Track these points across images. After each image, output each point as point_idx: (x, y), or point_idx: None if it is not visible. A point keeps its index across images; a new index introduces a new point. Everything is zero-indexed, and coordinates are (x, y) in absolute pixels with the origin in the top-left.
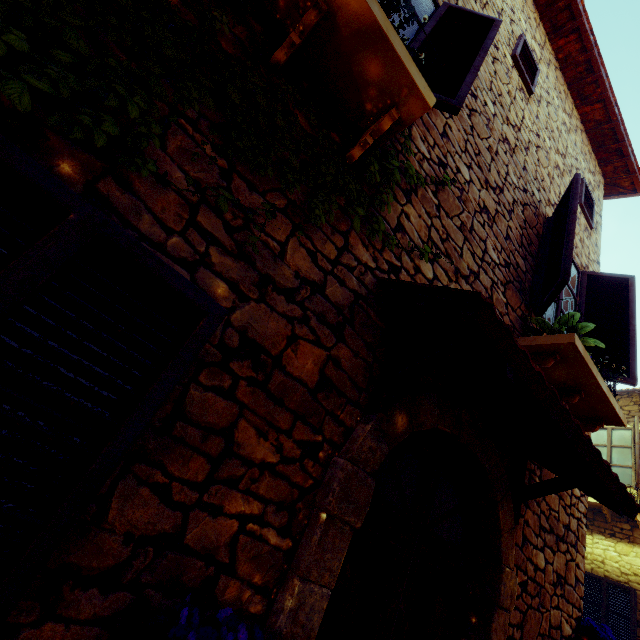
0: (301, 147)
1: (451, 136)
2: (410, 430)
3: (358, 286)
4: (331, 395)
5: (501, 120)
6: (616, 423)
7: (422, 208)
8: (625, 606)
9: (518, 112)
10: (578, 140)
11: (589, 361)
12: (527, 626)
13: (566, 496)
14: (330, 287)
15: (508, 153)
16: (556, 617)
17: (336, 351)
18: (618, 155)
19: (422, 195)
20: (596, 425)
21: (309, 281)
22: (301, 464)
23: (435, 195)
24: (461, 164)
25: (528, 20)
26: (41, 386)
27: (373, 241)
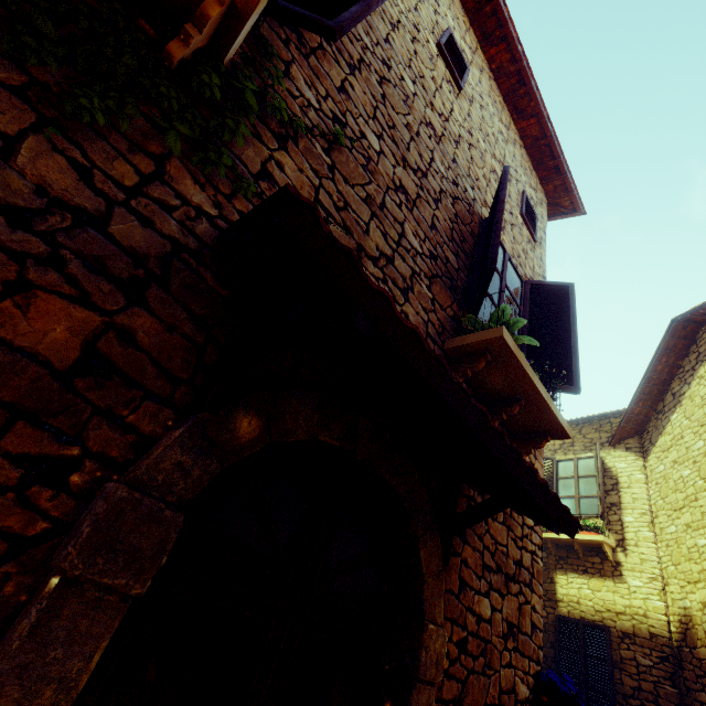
0: (60, 8)
1: (353, 95)
2: (265, 440)
3: (181, 234)
4: (109, 384)
5: (424, 103)
6: (562, 435)
7: (305, 162)
8: (601, 647)
9: (446, 102)
10: (517, 153)
11: (523, 360)
12: (468, 698)
13: (516, 526)
14: (120, 224)
15: (433, 139)
16: (508, 678)
17: (126, 318)
18: (556, 173)
19: (306, 147)
20: (542, 440)
21: (71, 206)
22: (21, 495)
23: (327, 153)
24: (368, 130)
25: (456, 20)
26: None
27: (215, 181)
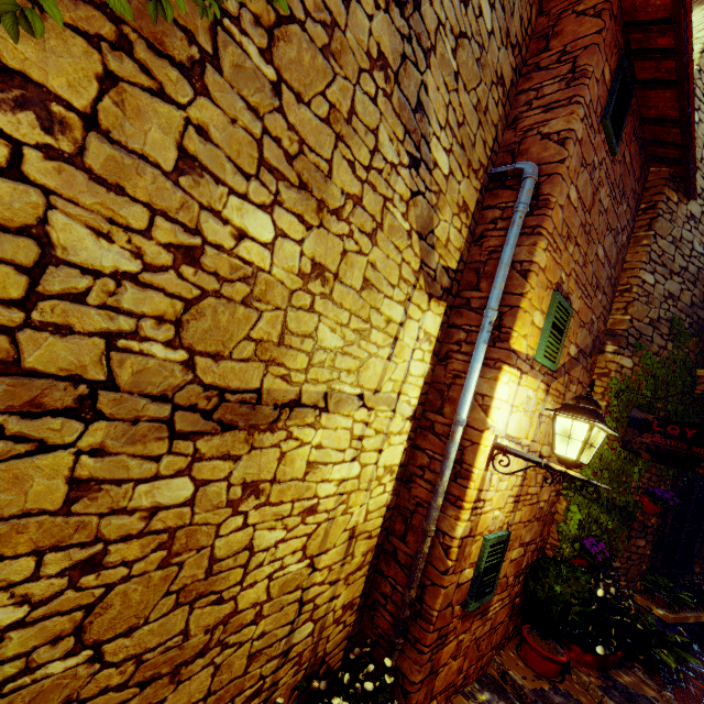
0: None
1: None
2: None
3: None
4: None
5: None
6: None
7: None
8: None
9: None
10: None
11: None
12: None
13: None
14: None
15: None
16: None
17: None
18: None
19: None
20: None
21: None
22: None
23: None
24: None
25: None
26: (697, 508)
27: None
